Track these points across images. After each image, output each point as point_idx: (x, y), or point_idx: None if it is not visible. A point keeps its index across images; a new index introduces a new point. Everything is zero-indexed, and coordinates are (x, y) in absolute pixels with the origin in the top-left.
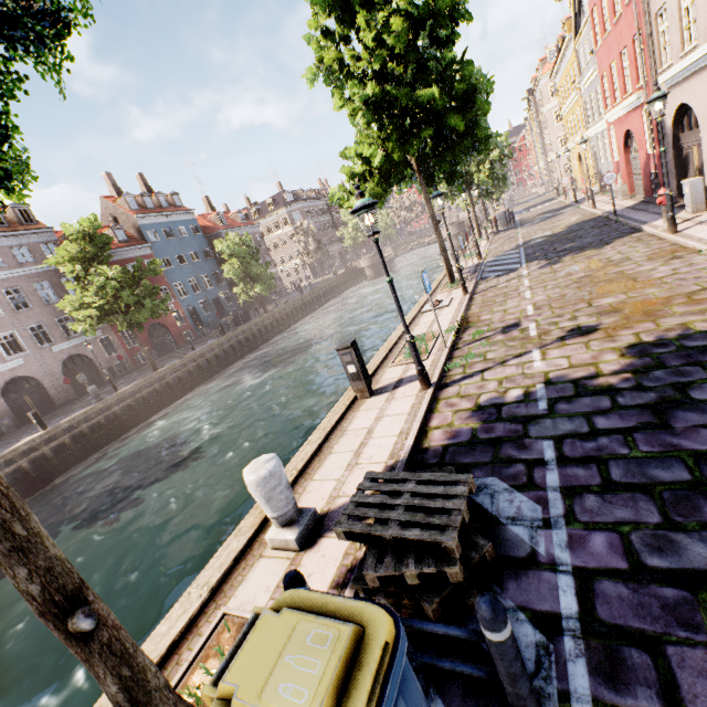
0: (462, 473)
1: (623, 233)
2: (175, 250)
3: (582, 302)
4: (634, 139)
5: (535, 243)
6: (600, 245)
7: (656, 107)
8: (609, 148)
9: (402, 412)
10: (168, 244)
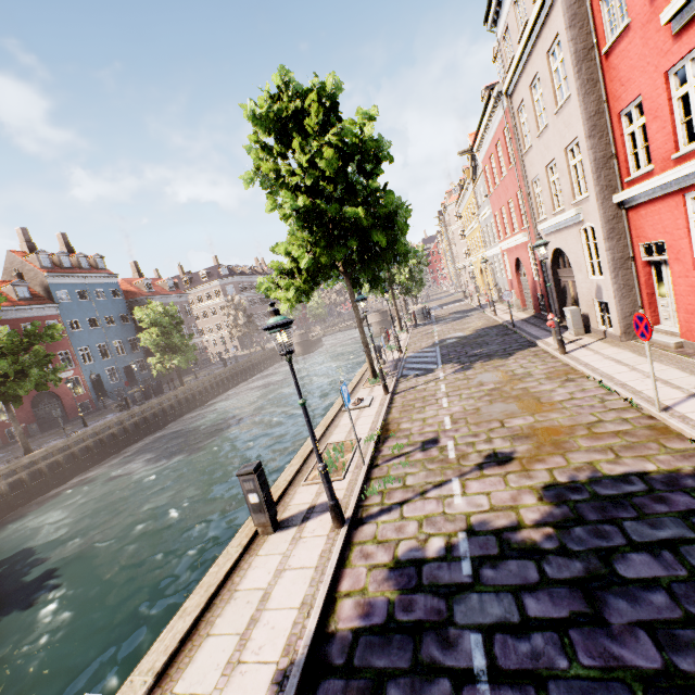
0: (374, 690)
1: (522, 345)
2: (87, 312)
3: (495, 420)
4: (523, 266)
5: (449, 343)
6: (504, 355)
7: (541, 251)
8: (503, 268)
9: (308, 564)
10: (80, 306)
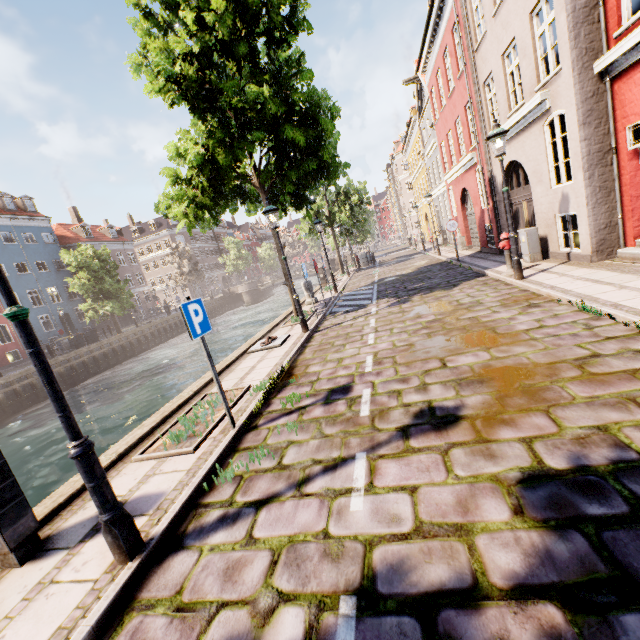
0: None
1: (468, 276)
2: (14, 256)
3: (434, 358)
4: (469, 198)
5: (388, 281)
6: (448, 286)
7: (497, 143)
8: (448, 207)
9: None
10: (5, 249)
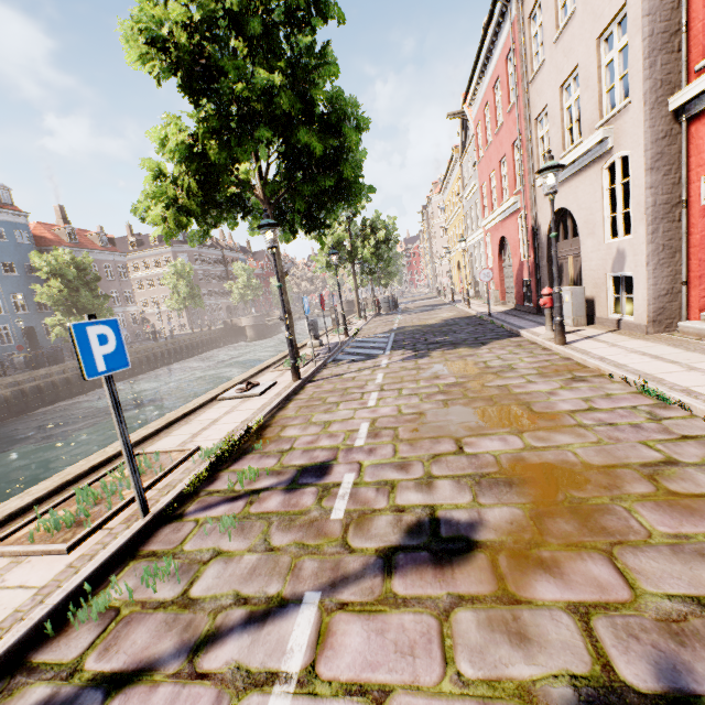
0: None
1: (500, 335)
2: None
3: (448, 436)
4: (508, 248)
5: (408, 330)
6: (475, 344)
7: (550, 179)
8: (484, 256)
9: None
10: None
